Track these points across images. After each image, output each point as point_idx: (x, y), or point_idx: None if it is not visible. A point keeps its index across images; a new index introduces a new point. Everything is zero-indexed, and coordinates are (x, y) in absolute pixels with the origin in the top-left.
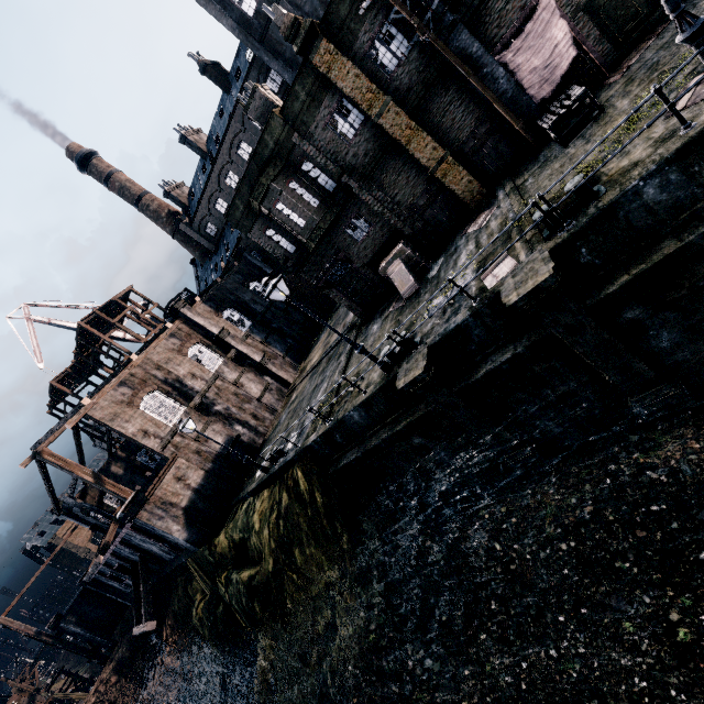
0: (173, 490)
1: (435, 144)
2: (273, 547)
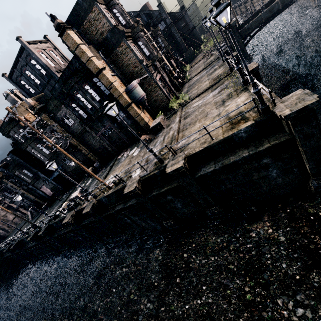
0: None
1: (33, 196)
2: None
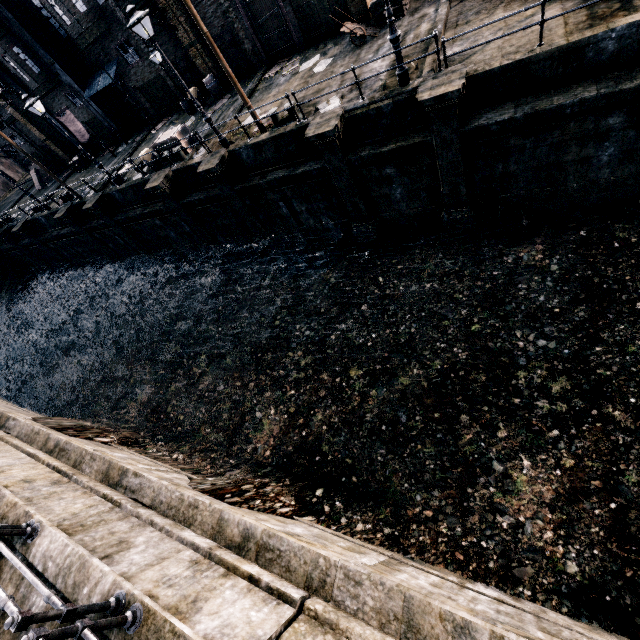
0: None
1: (40, 132)
2: None
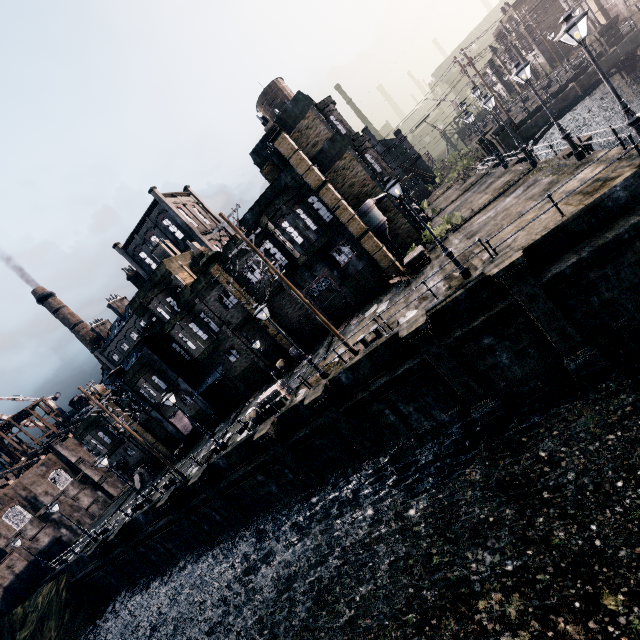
0: (3, 574)
1: (152, 437)
2: (38, 618)
